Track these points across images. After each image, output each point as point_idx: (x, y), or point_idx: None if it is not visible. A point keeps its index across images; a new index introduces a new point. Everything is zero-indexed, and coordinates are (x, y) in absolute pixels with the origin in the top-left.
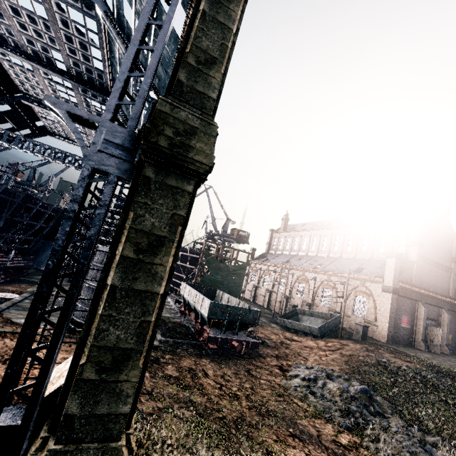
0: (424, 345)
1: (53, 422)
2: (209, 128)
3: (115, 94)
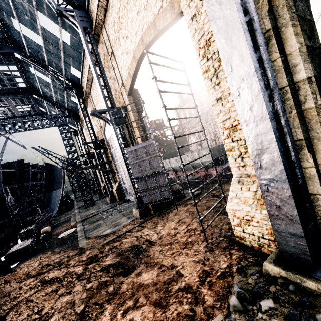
0: None
1: None
2: None
3: None
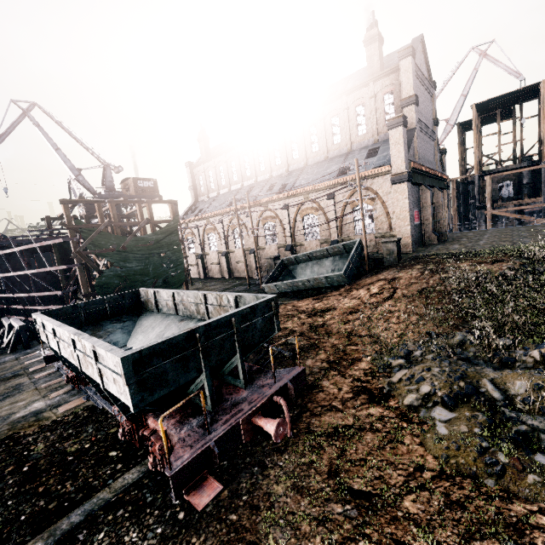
0: (436, 238)
1: None
2: None
3: None
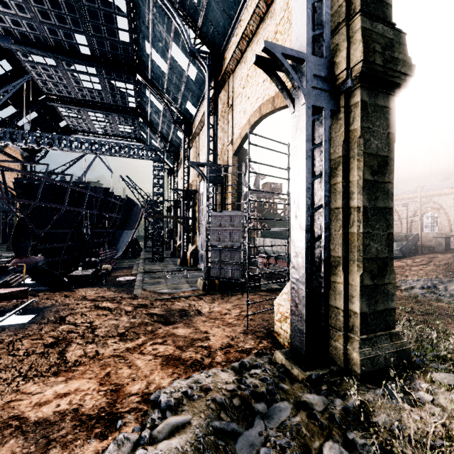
0: None
1: (344, 323)
2: (400, 37)
3: (309, 25)
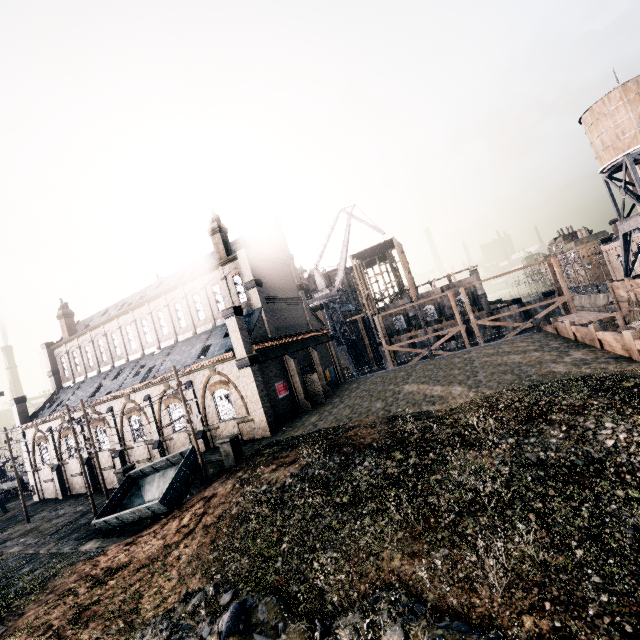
0: (310, 404)
1: None
2: None
3: None
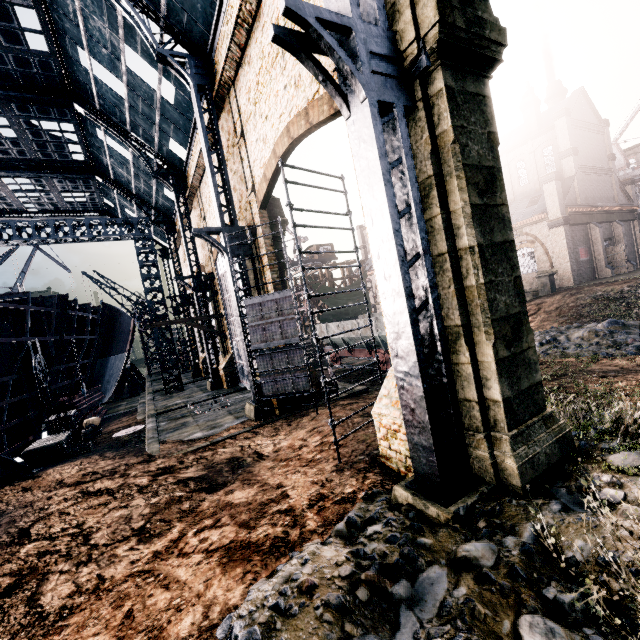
0: (610, 271)
1: (482, 420)
2: None
3: None
